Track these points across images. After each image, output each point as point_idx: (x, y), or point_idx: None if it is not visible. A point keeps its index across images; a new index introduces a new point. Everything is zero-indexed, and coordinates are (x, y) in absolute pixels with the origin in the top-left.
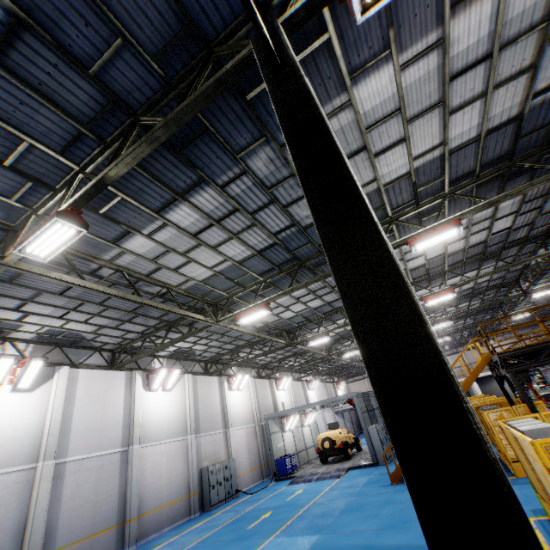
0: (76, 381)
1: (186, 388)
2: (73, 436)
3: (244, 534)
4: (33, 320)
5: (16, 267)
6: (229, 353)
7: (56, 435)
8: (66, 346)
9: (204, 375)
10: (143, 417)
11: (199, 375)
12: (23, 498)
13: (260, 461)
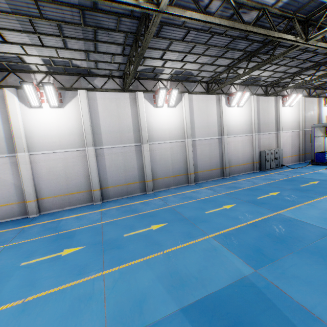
0: (192, 101)
1: (251, 105)
2: (196, 129)
3: (299, 189)
4: (168, 66)
5: (166, 13)
6: (290, 77)
7: (189, 128)
8: (183, 81)
9: (264, 96)
10: (227, 122)
11: (261, 96)
12: (183, 152)
13: (299, 152)
